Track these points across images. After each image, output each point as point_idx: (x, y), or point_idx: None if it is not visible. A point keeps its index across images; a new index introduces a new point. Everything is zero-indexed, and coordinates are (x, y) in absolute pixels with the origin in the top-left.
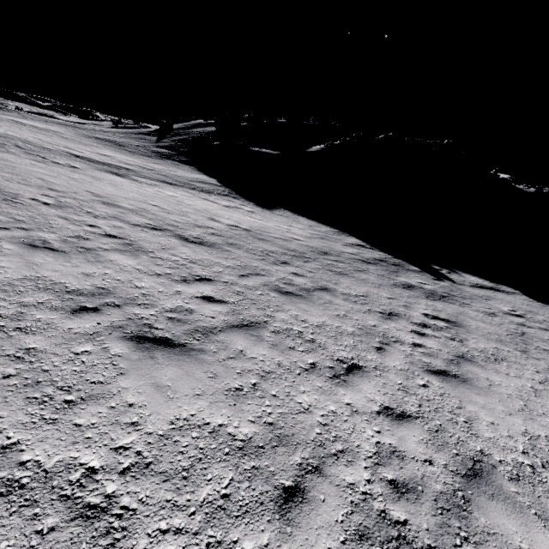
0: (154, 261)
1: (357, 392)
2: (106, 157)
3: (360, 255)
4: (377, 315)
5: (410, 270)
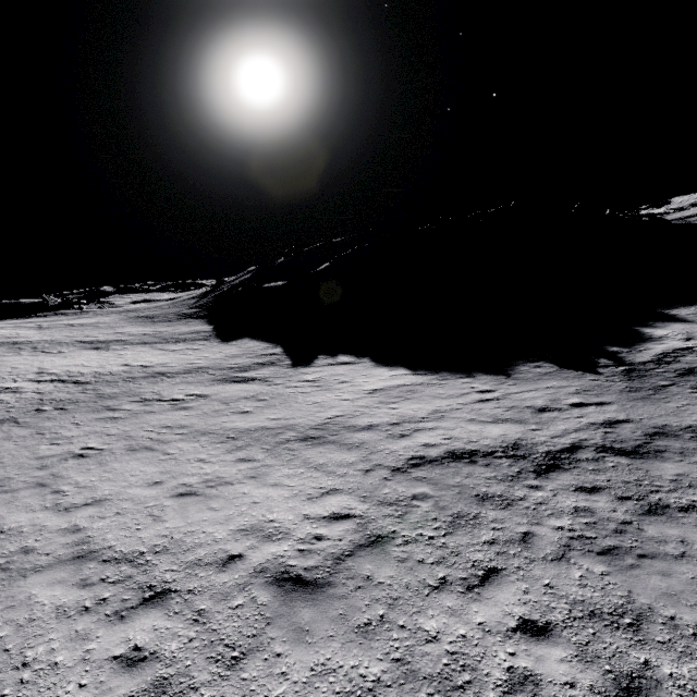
0: (14, 397)
1: (25, 427)
2: (118, 334)
3: (245, 363)
4: (135, 400)
5: (275, 365)
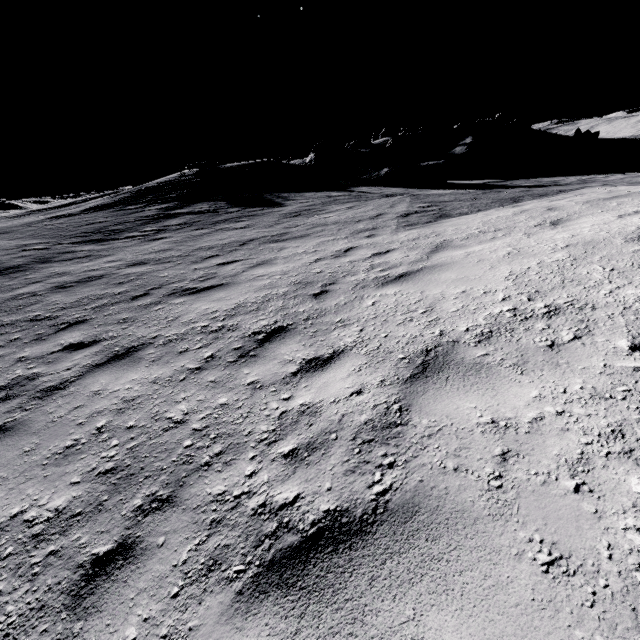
0: None
1: None
2: None
3: None
4: None
5: None
